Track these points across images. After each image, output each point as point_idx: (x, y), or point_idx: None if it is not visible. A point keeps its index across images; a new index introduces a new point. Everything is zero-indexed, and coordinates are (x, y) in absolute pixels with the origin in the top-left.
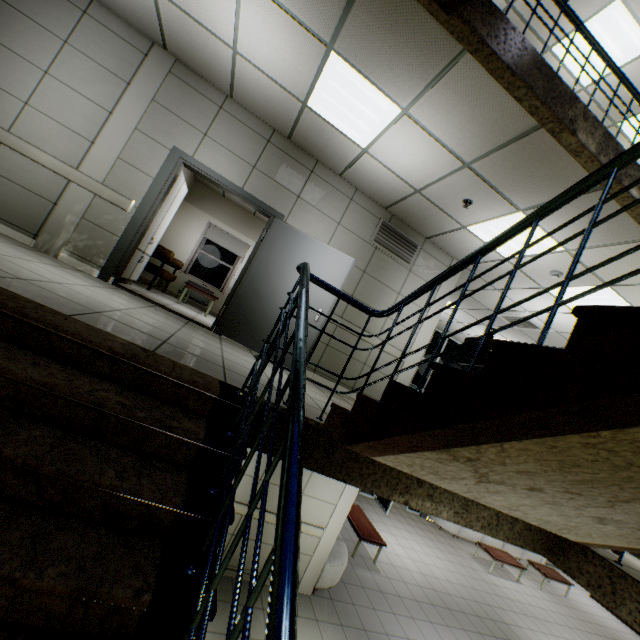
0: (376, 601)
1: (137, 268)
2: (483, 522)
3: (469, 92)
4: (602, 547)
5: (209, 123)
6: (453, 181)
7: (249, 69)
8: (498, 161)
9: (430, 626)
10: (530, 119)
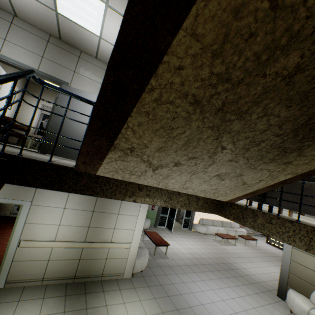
0: (167, 271)
1: None
2: (181, 203)
3: None
4: (237, 200)
5: (6, 32)
6: None
7: None
8: None
9: (194, 274)
10: None
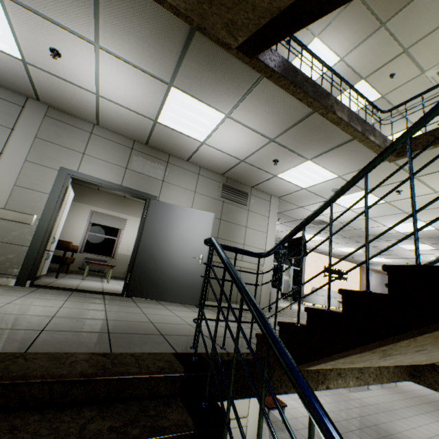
0: None
1: (45, 264)
2: (373, 376)
3: (268, 99)
4: None
5: (85, 145)
6: (265, 151)
7: (110, 105)
8: (291, 135)
9: None
10: (307, 109)
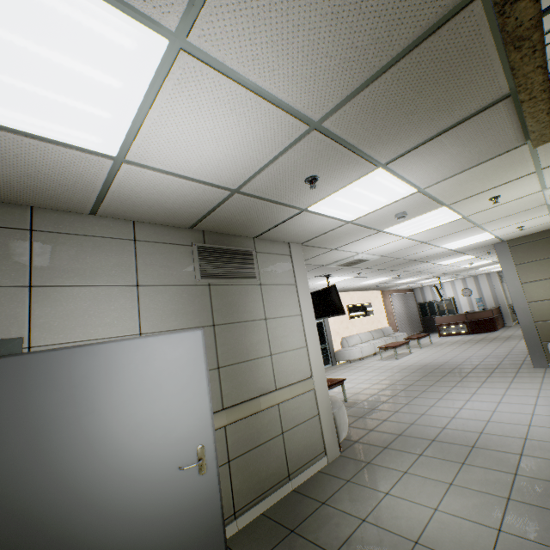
0: None
1: None
2: None
3: None
4: None
5: None
6: (291, 158)
7: None
8: (368, 102)
9: None
10: None
